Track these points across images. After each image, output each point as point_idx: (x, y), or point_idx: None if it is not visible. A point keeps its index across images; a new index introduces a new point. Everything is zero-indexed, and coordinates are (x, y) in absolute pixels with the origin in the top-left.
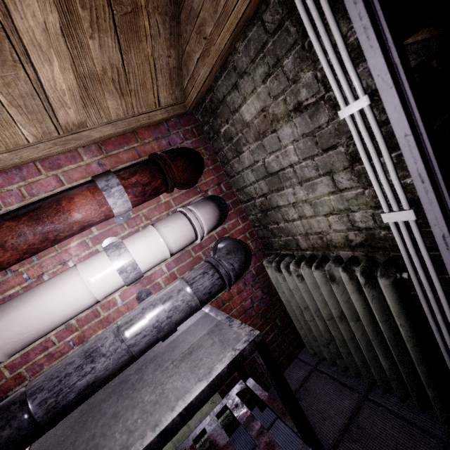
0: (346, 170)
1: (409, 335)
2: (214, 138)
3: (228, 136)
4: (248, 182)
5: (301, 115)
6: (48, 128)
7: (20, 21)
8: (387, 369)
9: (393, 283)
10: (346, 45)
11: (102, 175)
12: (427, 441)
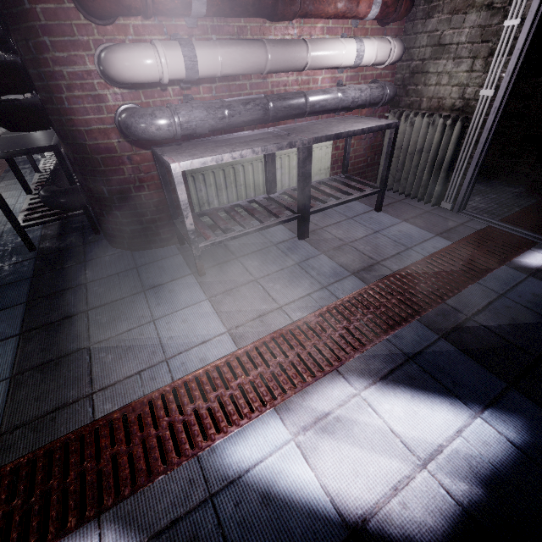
0: (483, 59)
1: (449, 156)
2: None
3: None
4: (418, 45)
5: (488, 12)
6: None
7: None
8: (424, 180)
9: (462, 127)
10: None
11: None
12: (421, 210)
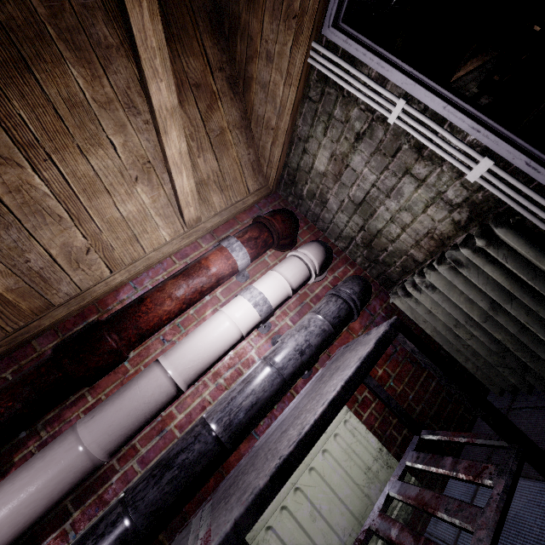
0: (418, 160)
1: None
2: (300, 202)
3: (311, 194)
4: (343, 225)
5: (363, 141)
6: (177, 227)
7: (169, 151)
8: None
9: (511, 229)
10: (372, 79)
11: (223, 239)
12: None
